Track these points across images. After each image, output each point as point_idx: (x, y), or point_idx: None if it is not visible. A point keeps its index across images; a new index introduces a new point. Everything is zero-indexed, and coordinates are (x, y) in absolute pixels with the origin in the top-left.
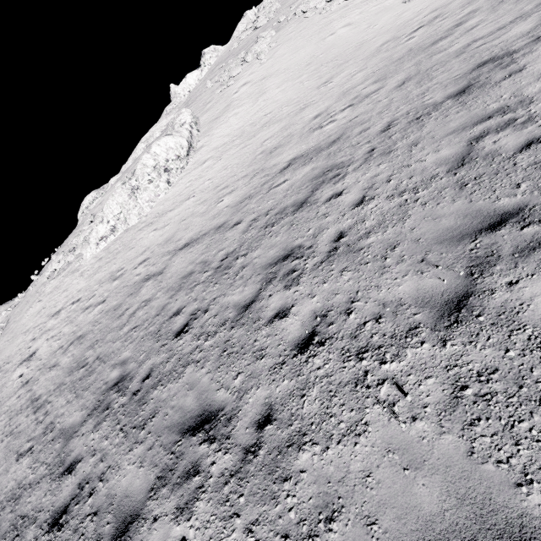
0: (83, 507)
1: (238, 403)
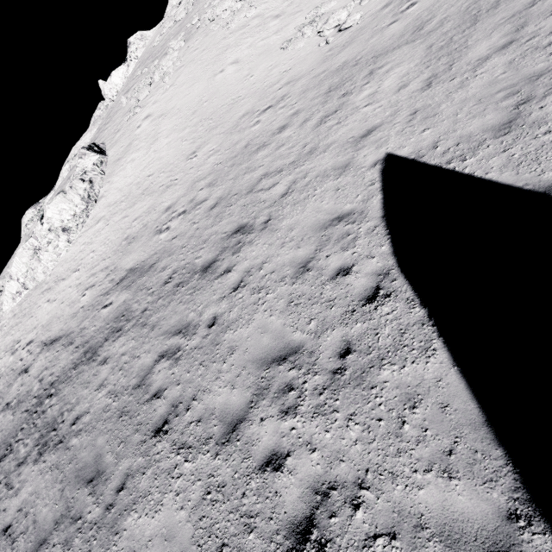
0: None
1: None
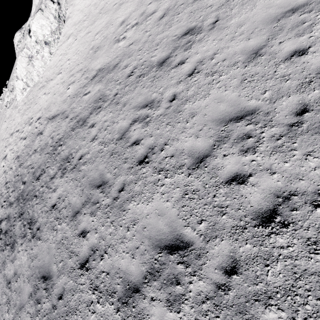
0: (9, 233)
1: (37, 220)
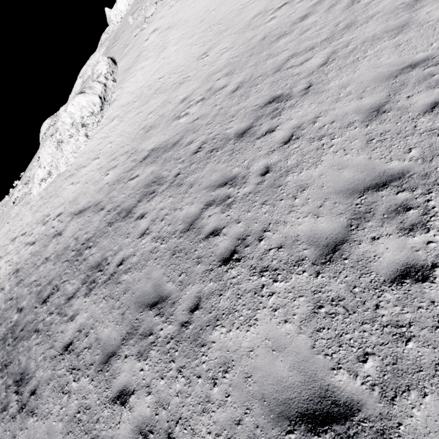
0: None
1: (33, 374)
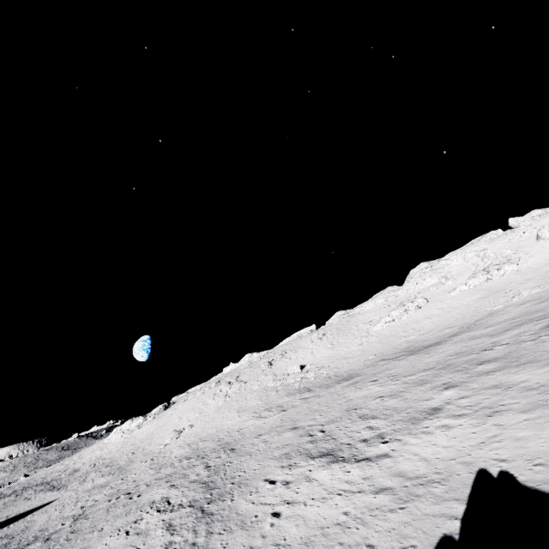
0: None
1: None
